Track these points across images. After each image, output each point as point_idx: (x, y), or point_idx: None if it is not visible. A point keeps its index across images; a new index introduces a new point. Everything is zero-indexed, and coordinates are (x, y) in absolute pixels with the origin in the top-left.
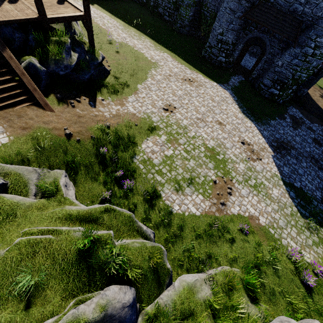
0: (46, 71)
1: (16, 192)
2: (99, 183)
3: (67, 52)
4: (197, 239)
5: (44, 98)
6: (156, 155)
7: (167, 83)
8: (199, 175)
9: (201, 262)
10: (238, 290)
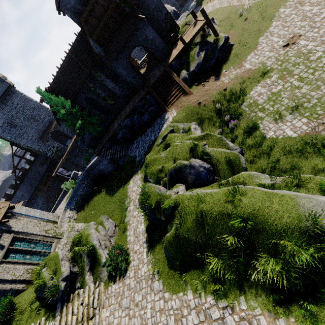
0: (189, 74)
1: (176, 132)
2: (215, 127)
3: (197, 55)
4: (285, 156)
5: (188, 89)
6: (262, 96)
7: (297, 10)
8: (310, 99)
9: (283, 172)
10: (307, 189)
